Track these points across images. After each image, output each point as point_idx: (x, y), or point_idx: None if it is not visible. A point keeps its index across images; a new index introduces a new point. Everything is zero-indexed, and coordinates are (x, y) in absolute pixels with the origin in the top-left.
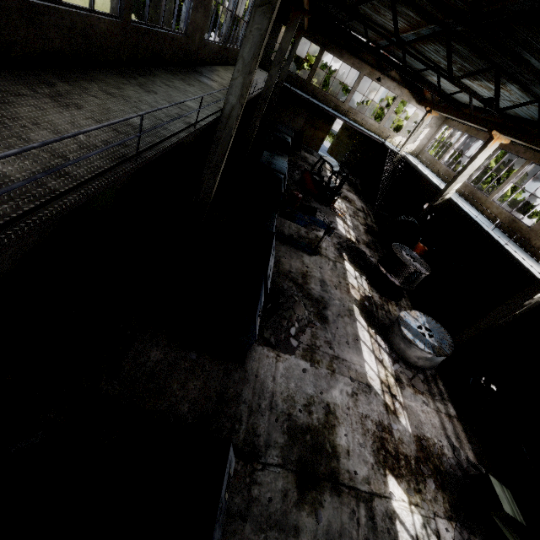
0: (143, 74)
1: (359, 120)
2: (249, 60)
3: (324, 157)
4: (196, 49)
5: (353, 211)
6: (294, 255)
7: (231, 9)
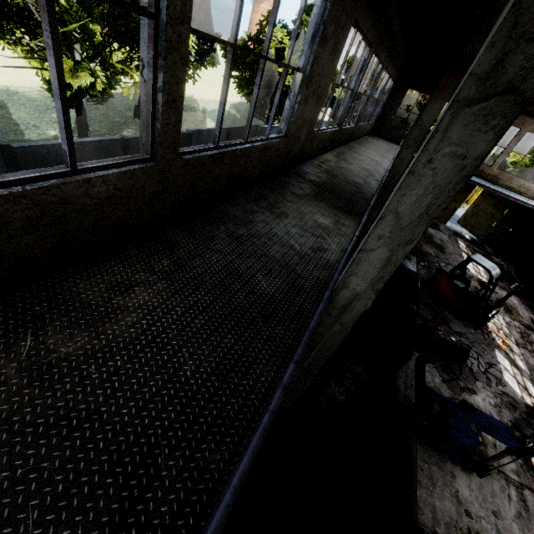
0: (199, 225)
1: (514, 186)
2: (412, 218)
3: (474, 256)
4: (300, 147)
5: (520, 332)
6: (438, 473)
7: (352, 87)
